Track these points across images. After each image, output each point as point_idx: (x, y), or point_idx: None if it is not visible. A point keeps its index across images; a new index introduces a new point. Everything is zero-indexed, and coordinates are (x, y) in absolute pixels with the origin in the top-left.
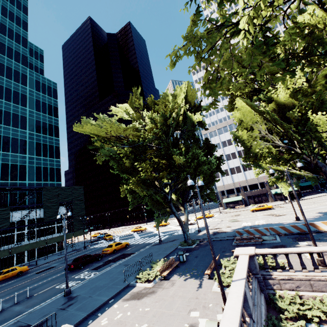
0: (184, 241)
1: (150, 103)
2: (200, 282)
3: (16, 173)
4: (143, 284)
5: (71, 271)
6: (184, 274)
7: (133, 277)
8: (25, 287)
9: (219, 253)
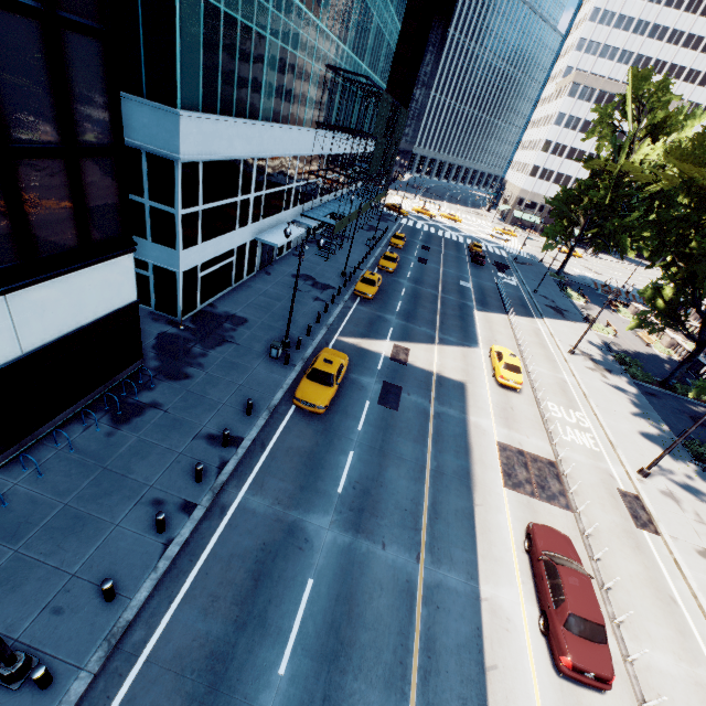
0: (555, 274)
1: (661, 120)
2: (609, 312)
3: (378, 55)
4: (579, 303)
5: (473, 264)
6: (593, 304)
7: (562, 295)
8: (464, 270)
9: (595, 296)
